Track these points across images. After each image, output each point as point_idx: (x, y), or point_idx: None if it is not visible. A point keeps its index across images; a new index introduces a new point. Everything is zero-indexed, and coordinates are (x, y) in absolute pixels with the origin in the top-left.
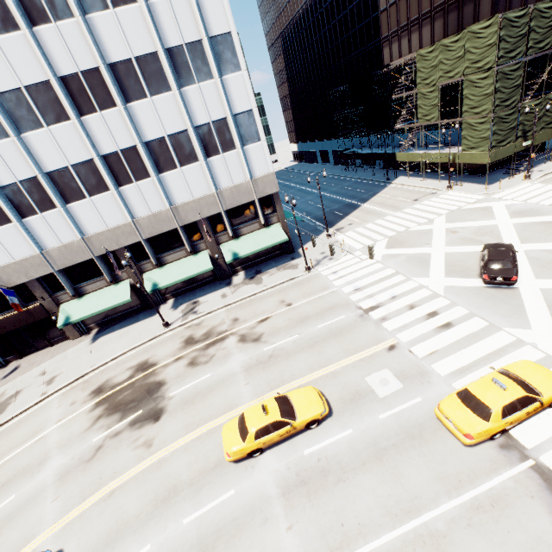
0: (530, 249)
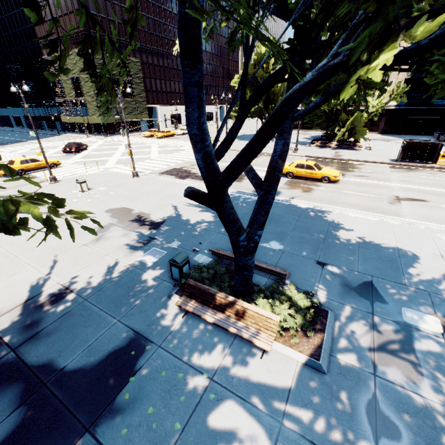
0: (97, 148)
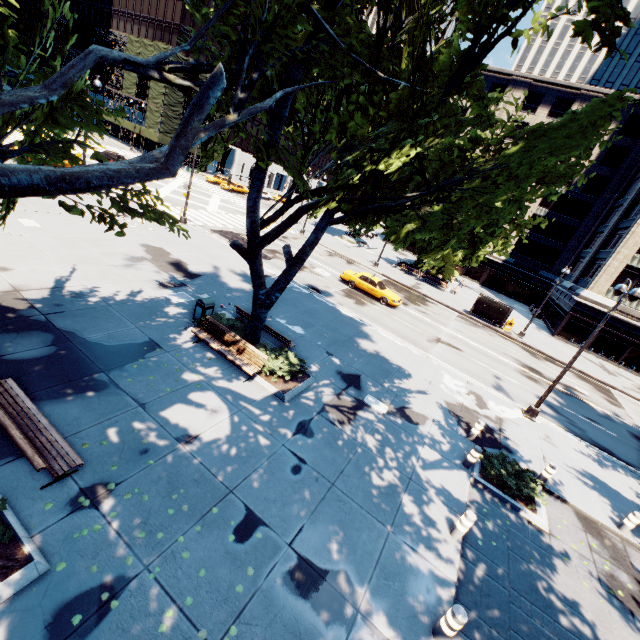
0: None
